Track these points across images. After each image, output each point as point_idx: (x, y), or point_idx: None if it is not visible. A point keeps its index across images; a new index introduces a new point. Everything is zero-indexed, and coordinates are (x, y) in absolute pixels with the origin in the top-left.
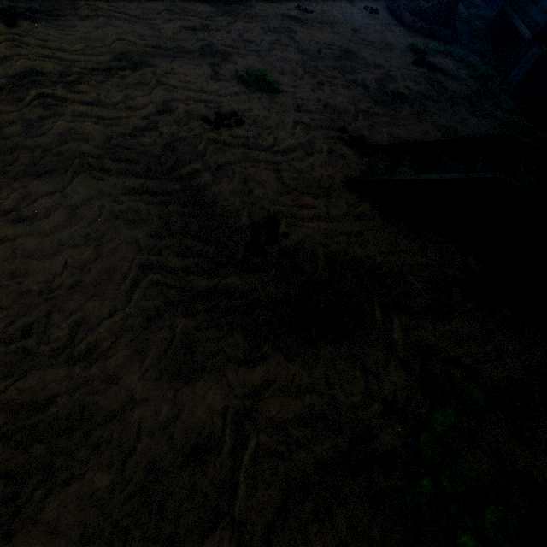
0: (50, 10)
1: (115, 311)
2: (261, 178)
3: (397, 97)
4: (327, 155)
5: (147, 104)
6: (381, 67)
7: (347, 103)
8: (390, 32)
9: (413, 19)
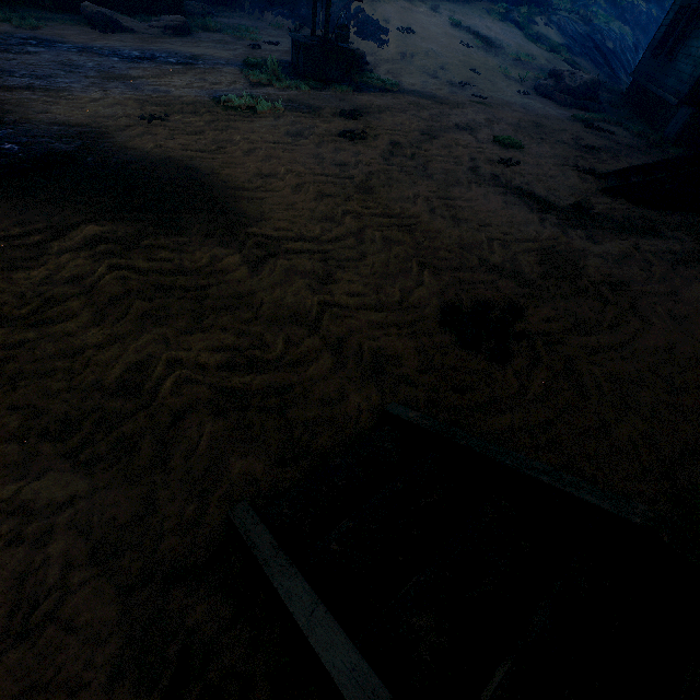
0: (359, 110)
1: (544, 229)
2: (552, 188)
3: (592, 149)
4: (578, 178)
5: (462, 156)
6: (565, 131)
7: (565, 153)
8: (549, 108)
9: (563, 97)
